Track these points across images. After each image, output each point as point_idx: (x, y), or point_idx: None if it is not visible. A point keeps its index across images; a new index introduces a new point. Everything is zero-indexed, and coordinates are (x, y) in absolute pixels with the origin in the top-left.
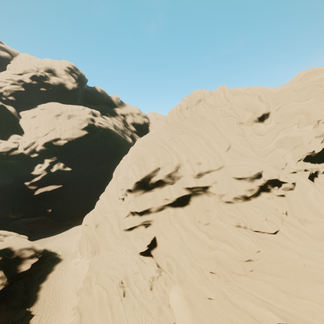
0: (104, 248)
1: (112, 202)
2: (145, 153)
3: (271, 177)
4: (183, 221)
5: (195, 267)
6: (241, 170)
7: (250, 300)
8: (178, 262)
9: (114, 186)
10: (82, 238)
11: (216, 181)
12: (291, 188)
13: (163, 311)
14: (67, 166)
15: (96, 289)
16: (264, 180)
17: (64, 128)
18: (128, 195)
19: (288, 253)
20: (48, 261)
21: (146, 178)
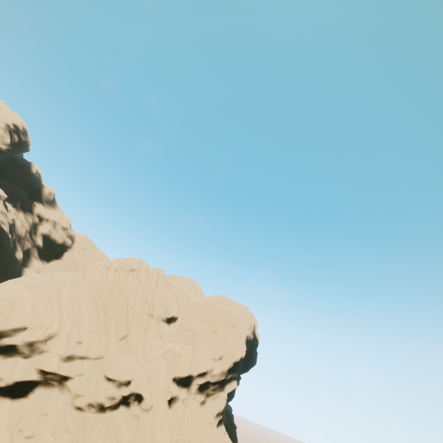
0: None
1: None
2: (23, 300)
3: (137, 387)
4: None
5: None
6: (116, 369)
7: None
8: None
9: None
10: None
11: (84, 373)
12: (148, 408)
13: None
14: None
15: None
16: (130, 390)
17: None
18: None
19: None
20: None
21: None
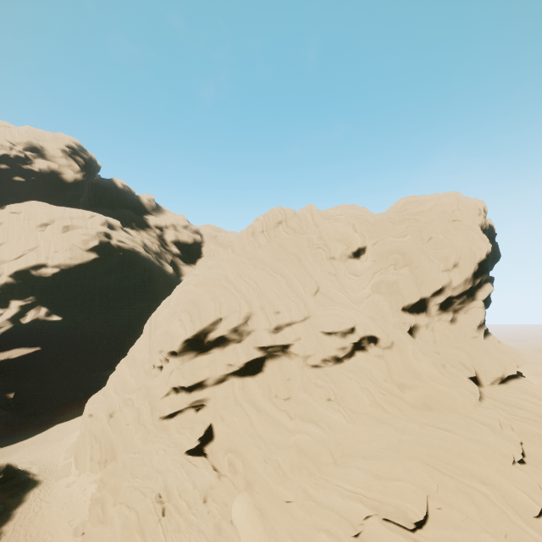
0: (123, 451)
1: (139, 373)
2: (201, 297)
3: (365, 331)
4: (254, 398)
5: (270, 461)
6: (330, 322)
7: (338, 494)
8: (245, 458)
9: (144, 347)
10: (83, 439)
11: (300, 337)
12: (388, 345)
13: (223, 529)
14: (54, 313)
15: (117, 511)
16: (358, 336)
17: (55, 248)
18: (171, 360)
19: (383, 428)
20: (13, 487)
21: (200, 334)
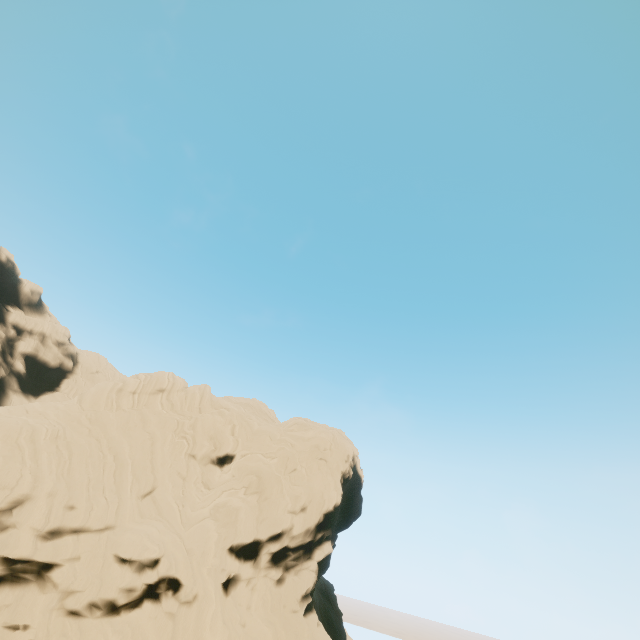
0: None
1: None
2: None
3: (169, 568)
4: None
5: None
6: (134, 543)
7: None
8: None
9: None
10: None
11: (80, 556)
12: (190, 598)
13: None
14: None
15: None
16: (158, 574)
17: None
18: None
19: None
20: None
21: None
